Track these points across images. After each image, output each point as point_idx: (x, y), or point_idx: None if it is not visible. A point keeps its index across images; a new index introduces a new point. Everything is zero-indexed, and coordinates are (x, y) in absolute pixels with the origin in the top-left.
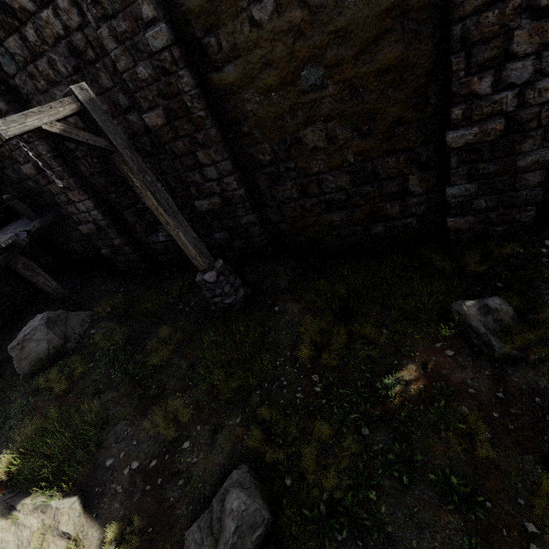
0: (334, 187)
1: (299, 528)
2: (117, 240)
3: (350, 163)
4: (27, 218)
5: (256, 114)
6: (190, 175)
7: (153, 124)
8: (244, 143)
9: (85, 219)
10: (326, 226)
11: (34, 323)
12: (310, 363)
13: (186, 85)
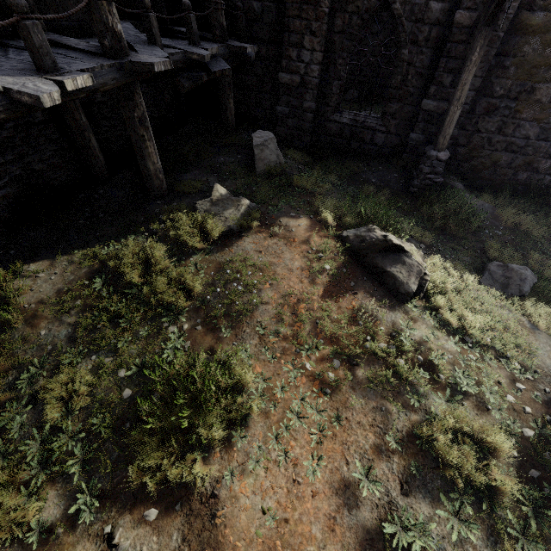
0: (523, 134)
1: (549, 286)
2: (309, 103)
3: (548, 121)
4: (239, 38)
5: (525, 57)
6: (443, 76)
7: (459, 22)
8: (496, 73)
9: (295, 68)
10: (491, 162)
11: (268, 135)
12: (509, 229)
13: (512, 8)
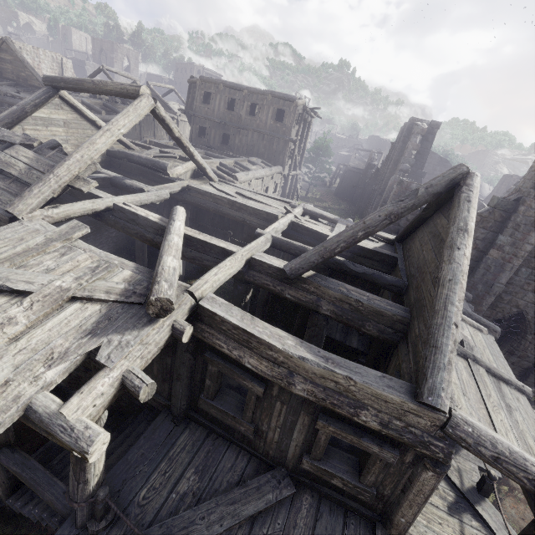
0: None
1: None
2: None
3: None
4: None
5: None
6: None
7: None
8: None
9: None
10: None
11: None
12: None
13: None
